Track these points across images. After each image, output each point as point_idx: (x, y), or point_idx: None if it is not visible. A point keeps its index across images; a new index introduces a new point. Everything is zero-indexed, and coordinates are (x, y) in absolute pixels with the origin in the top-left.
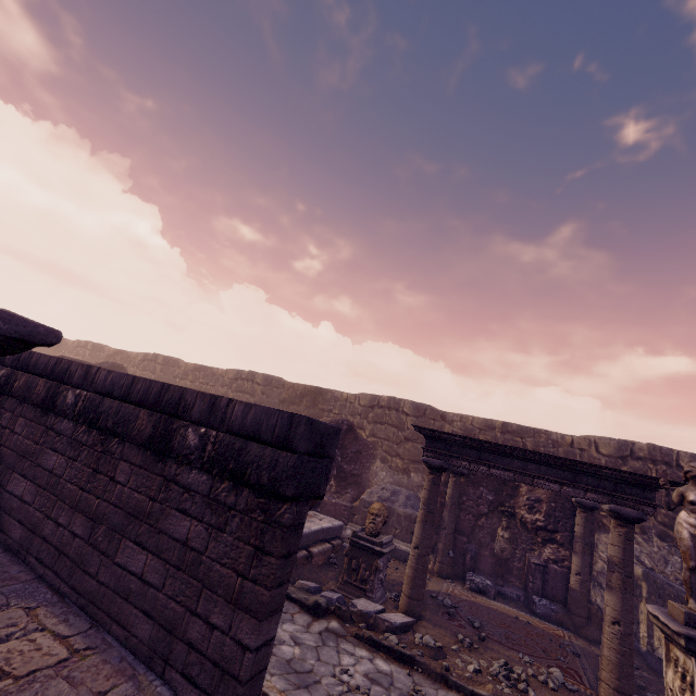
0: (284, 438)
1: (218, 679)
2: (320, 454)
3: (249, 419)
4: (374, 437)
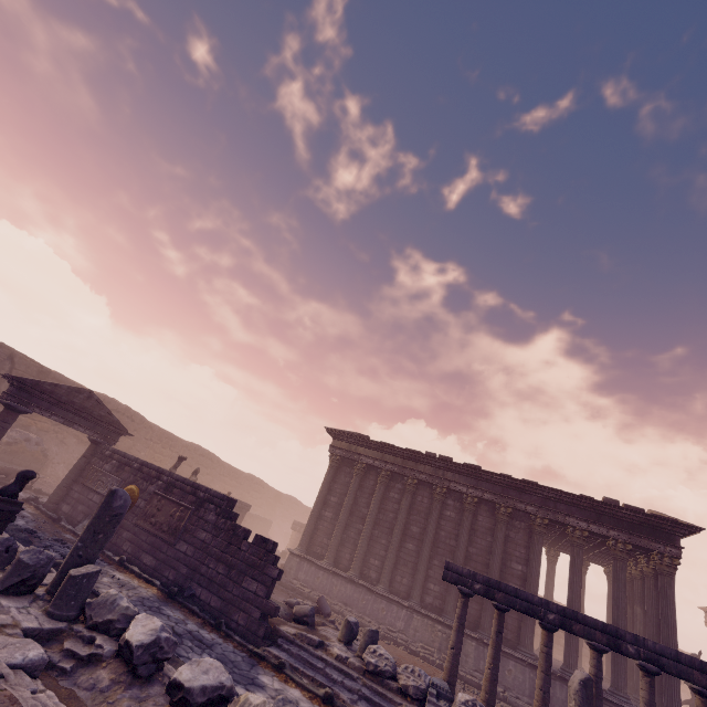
0: None
1: None
2: None
3: None
4: None
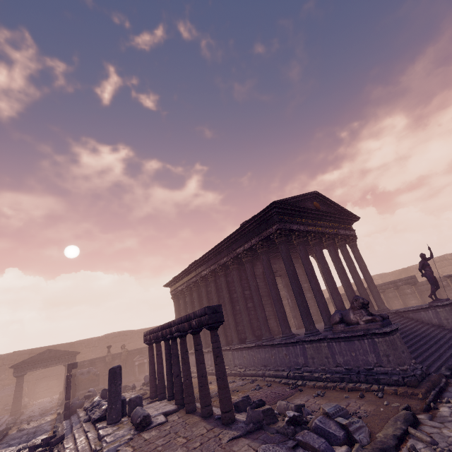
0: None
1: None
2: None
3: None
4: (444, 273)
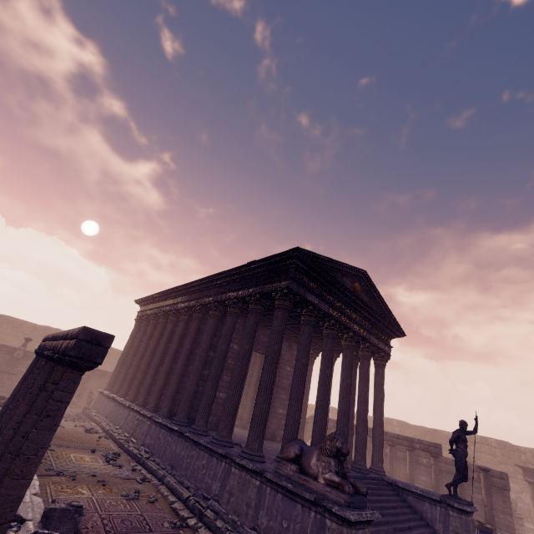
0: (501, 477)
1: (506, 528)
2: (507, 480)
3: (489, 471)
4: (479, 461)
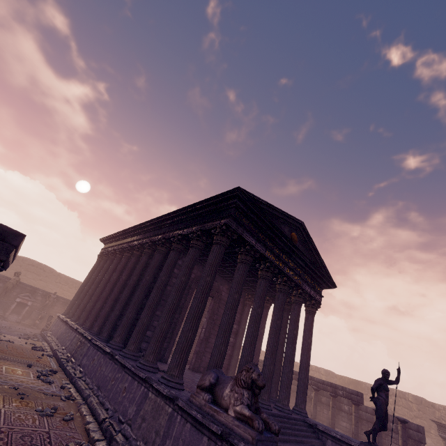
0: (417, 429)
1: None
2: (423, 433)
3: (406, 423)
4: (396, 413)
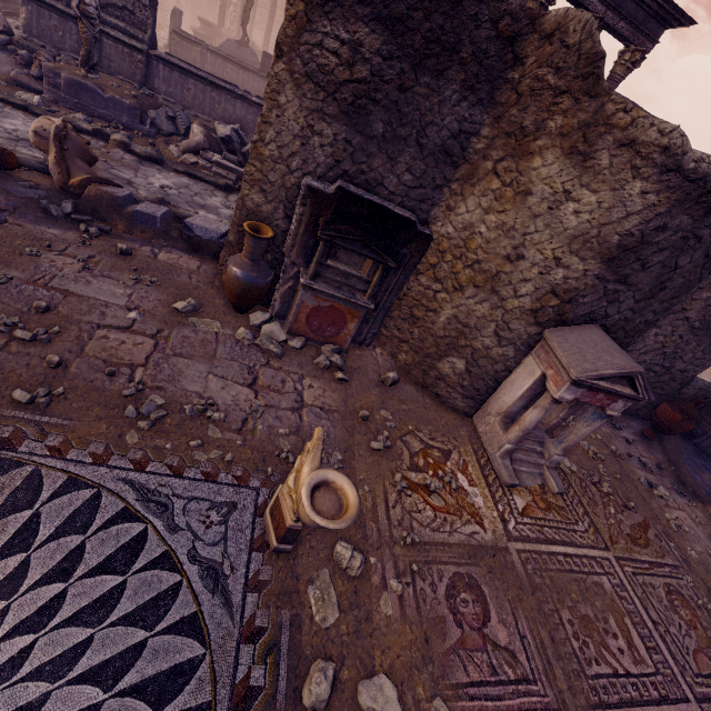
0: None
1: None
2: None
3: None
4: None
